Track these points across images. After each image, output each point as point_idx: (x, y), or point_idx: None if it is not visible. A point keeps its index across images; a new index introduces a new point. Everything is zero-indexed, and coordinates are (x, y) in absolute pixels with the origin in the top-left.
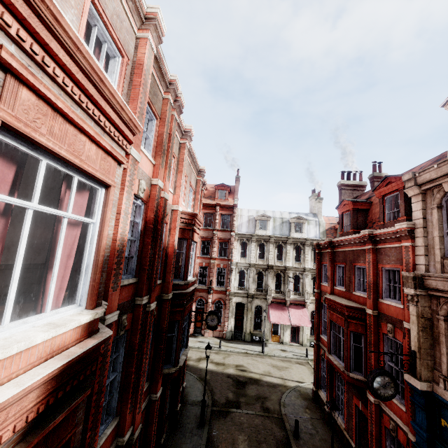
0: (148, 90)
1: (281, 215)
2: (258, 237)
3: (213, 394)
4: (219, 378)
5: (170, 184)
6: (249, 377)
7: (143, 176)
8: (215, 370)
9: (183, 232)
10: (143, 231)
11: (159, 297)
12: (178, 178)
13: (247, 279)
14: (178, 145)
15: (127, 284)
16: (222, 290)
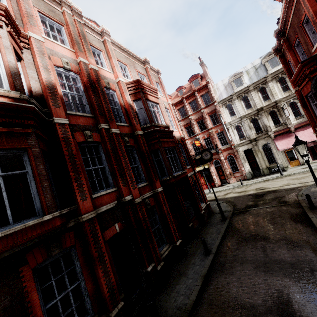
0: (30, 2)
1: (252, 65)
2: (237, 94)
3: (235, 206)
4: (241, 198)
5: (107, 68)
6: (267, 191)
7: (66, 57)
8: (238, 195)
9: (135, 96)
10: (84, 90)
11: (131, 134)
12: (111, 63)
13: (244, 130)
14: (101, 44)
15: (82, 116)
16: (227, 147)
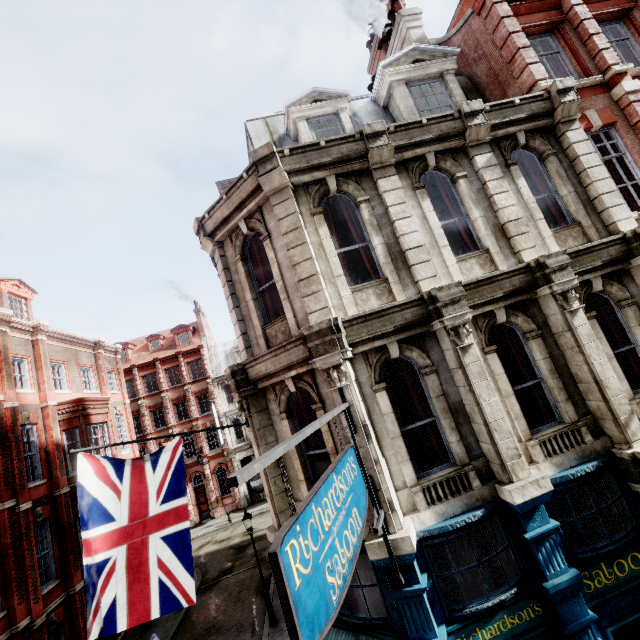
0: None
1: None
2: None
3: (206, 574)
4: (219, 555)
5: (30, 385)
6: (255, 537)
7: None
8: (217, 549)
9: (69, 422)
10: None
11: (49, 496)
12: (40, 375)
13: (245, 427)
14: (30, 344)
15: None
16: (218, 453)
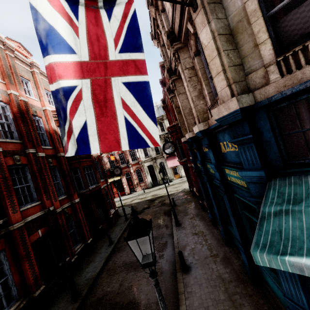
0: None
1: (156, 104)
2: None
3: (136, 209)
4: (141, 203)
5: (34, 96)
6: (158, 196)
7: None
8: (140, 201)
9: None
10: (14, 118)
11: (55, 155)
12: (39, 92)
13: (148, 150)
14: (30, 73)
15: (12, 142)
16: (136, 163)
